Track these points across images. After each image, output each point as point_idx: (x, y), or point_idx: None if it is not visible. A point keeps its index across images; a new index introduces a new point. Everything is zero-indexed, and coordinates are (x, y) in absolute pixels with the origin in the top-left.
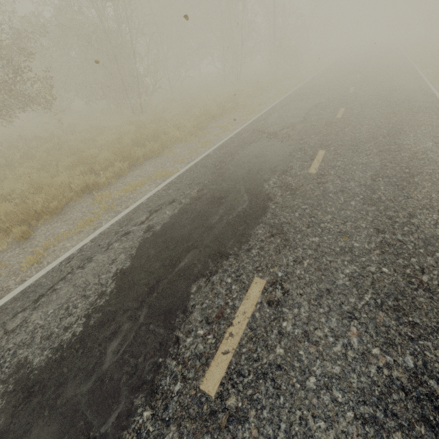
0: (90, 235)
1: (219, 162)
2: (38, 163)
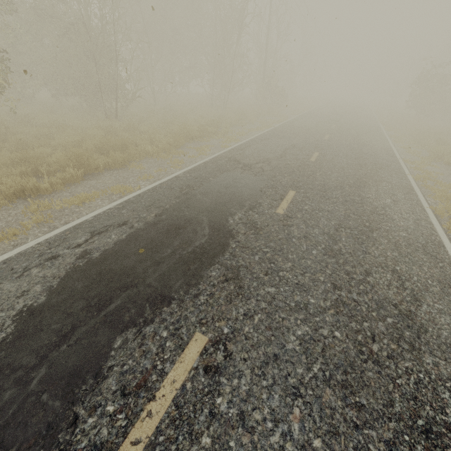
0: (5, 254)
1: (187, 186)
2: None
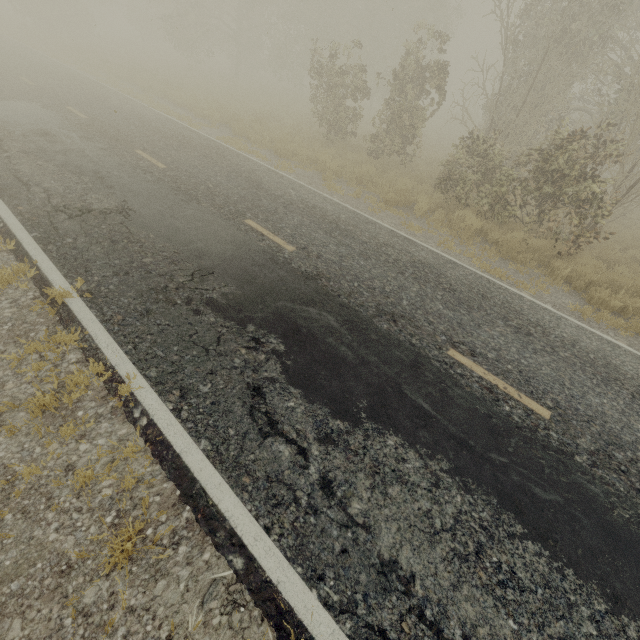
0: None
1: None
2: None
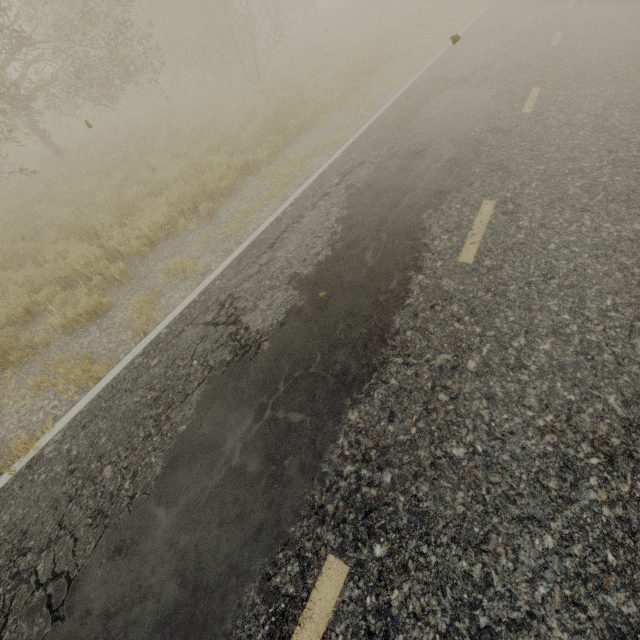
0: (285, 202)
1: (400, 120)
2: (167, 152)
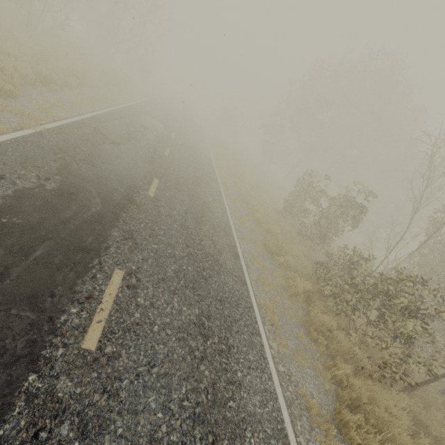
0: (99, 111)
1: (135, 114)
2: None
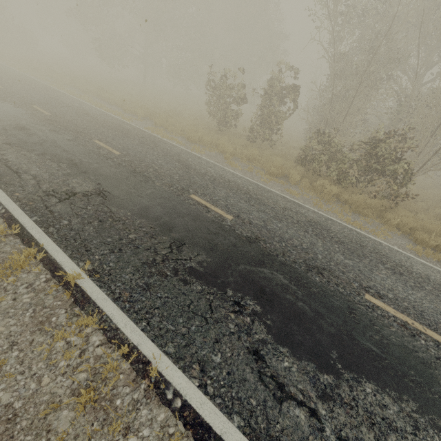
0: None
1: None
2: None
